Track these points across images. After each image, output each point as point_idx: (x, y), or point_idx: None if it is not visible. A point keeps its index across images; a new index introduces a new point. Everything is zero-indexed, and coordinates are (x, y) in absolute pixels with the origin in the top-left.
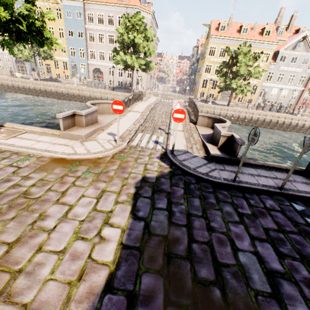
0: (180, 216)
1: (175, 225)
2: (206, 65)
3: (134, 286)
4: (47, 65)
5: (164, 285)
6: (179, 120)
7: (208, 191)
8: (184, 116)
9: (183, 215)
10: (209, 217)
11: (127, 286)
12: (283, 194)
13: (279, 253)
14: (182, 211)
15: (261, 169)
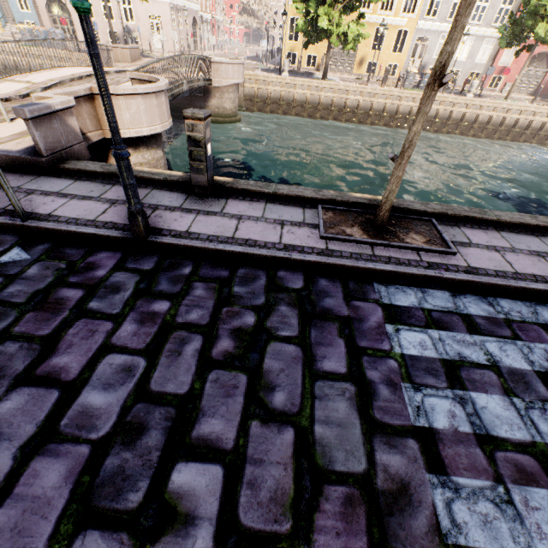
0: None
1: None
2: None
3: None
4: None
5: None
6: None
7: None
8: None
9: None
10: None
11: None
12: (33, 230)
13: None
14: None
15: (97, 181)
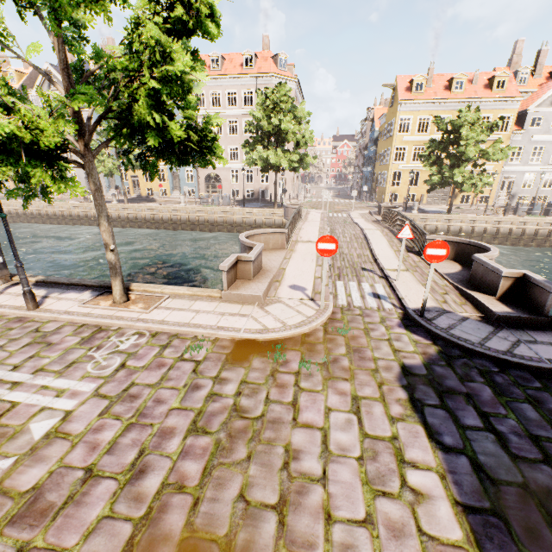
0: (521, 441)
1: (525, 461)
2: (395, 148)
3: None
4: (133, 177)
5: None
6: (436, 259)
7: (534, 386)
8: (445, 252)
9: (524, 439)
10: None
11: None
12: None
13: None
14: (517, 432)
15: None
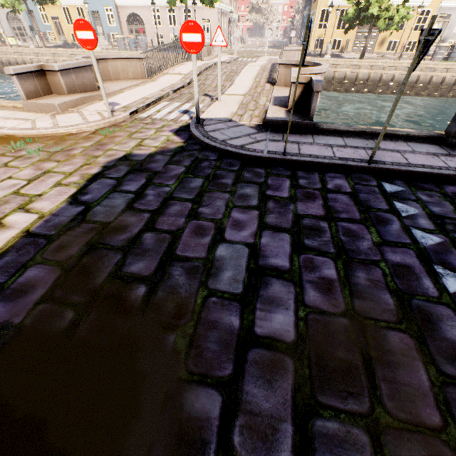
0: (153, 200)
1: (134, 211)
2: None
3: (8, 279)
4: (54, 19)
5: (58, 279)
6: (195, 49)
7: (230, 169)
8: (201, 38)
9: (158, 199)
10: (204, 201)
11: None
12: (373, 171)
13: (299, 246)
14: (160, 195)
15: (356, 138)
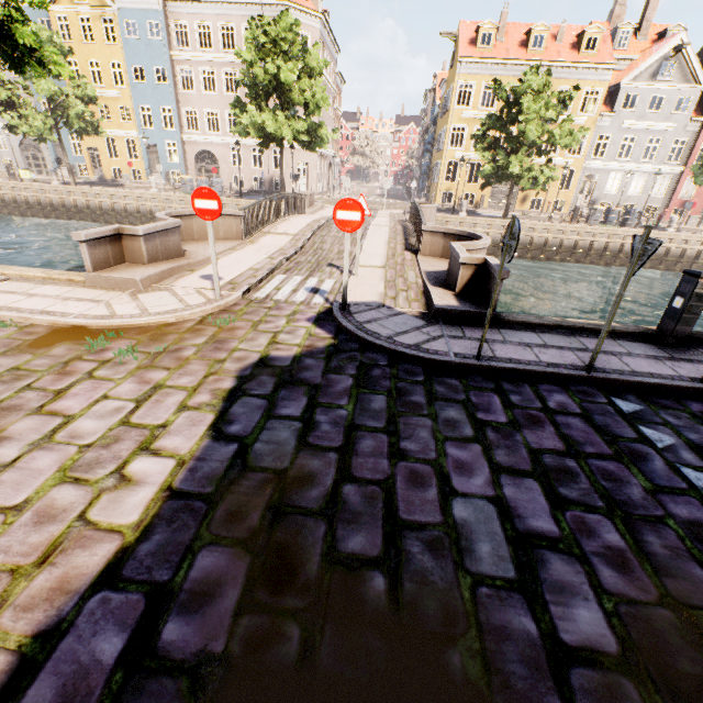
0: (331, 430)
1: (313, 449)
2: (452, 127)
3: (173, 574)
4: (91, 150)
5: (250, 569)
6: (351, 227)
7: (413, 380)
8: (361, 217)
9: (338, 428)
10: (402, 431)
11: (155, 573)
12: (595, 381)
13: (556, 498)
14: (337, 422)
15: (554, 333)
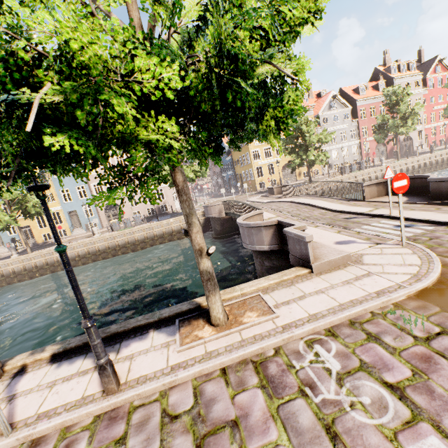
0: None
1: None
2: (251, 151)
3: None
4: (22, 228)
5: None
6: None
7: None
8: None
9: None
10: None
11: None
12: None
13: None
14: None
15: None
